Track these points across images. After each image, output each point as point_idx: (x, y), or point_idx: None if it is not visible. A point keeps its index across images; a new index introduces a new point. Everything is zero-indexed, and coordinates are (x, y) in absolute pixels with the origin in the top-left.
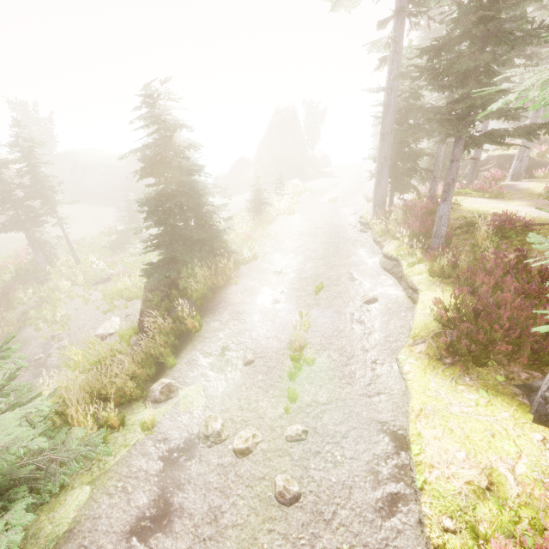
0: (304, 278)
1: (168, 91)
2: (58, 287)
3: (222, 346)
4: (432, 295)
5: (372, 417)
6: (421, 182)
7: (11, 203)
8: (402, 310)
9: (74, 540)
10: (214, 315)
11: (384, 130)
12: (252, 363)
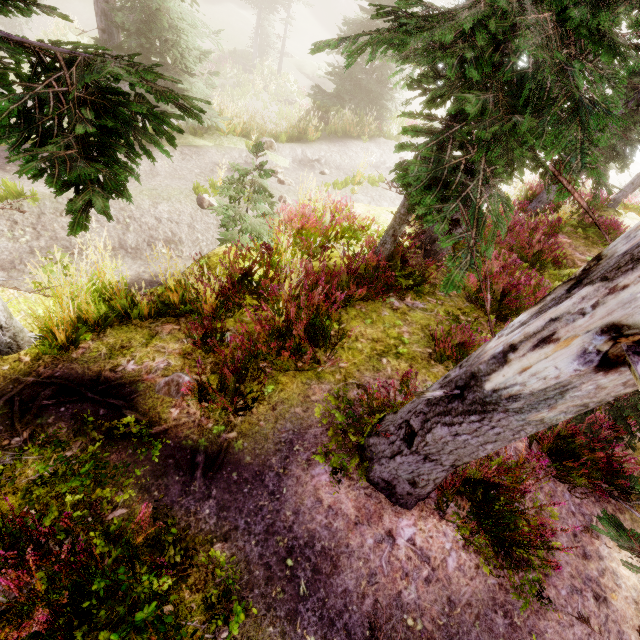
0: None
1: None
2: (254, 83)
3: (317, 158)
4: None
5: None
6: None
7: None
8: None
9: (197, 149)
10: (330, 144)
11: None
12: (324, 175)
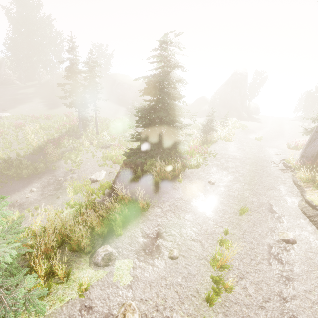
0: (231, 195)
1: (178, 41)
2: (83, 143)
3: (157, 232)
4: None
5: None
6: None
7: (76, 93)
8: None
9: None
10: (159, 202)
11: None
12: (176, 259)
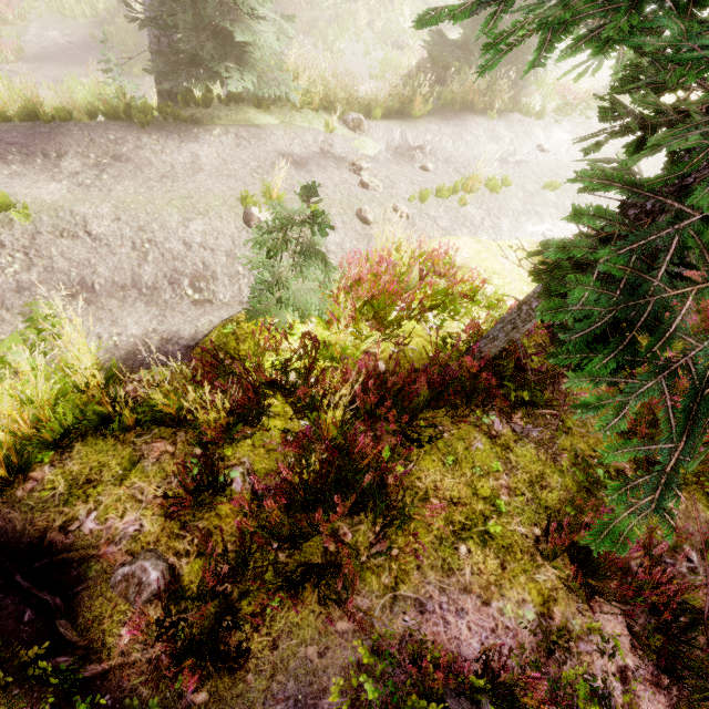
0: (556, 172)
1: None
2: (356, 17)
3: (420, 145)
4: None
5: None
6: None
7: None
8: None
9: (259, 130)
10: (442, 122)
11: None
12: (427, 172)
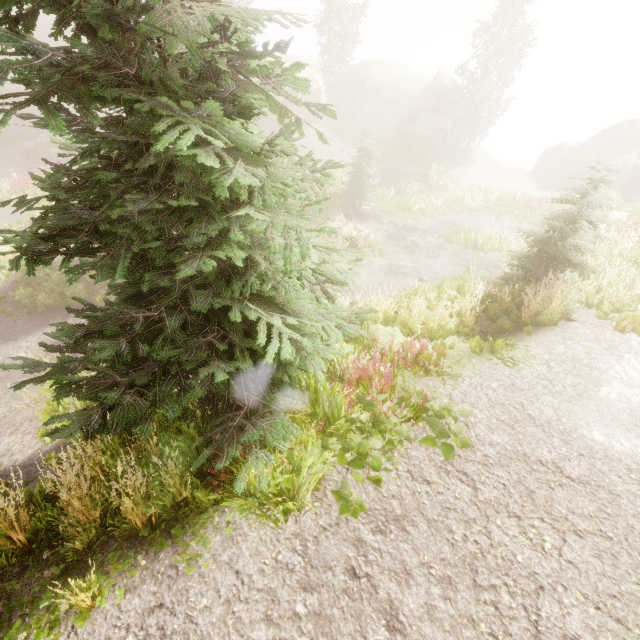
0: None
1: None
2: None
3: None
4: None
5: None
6: None
7: None
8: None
9: None
10: None
11: None
12: None
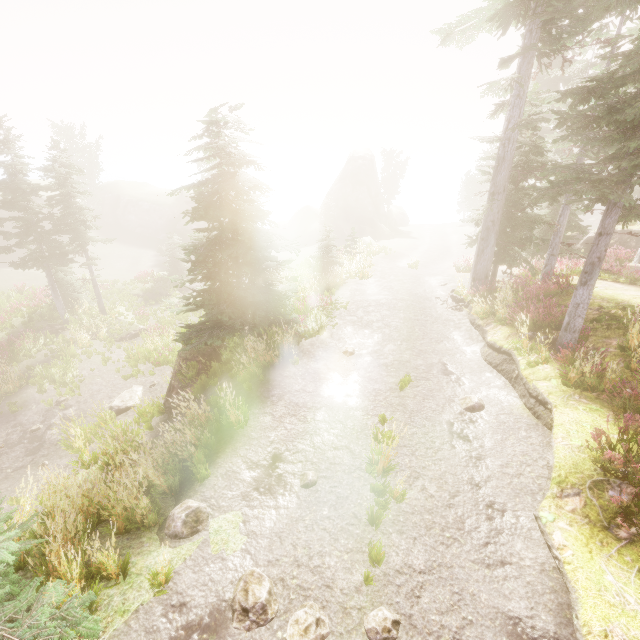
0: (383, 364)
1: (238, 119)
2: (75, 340)
3: (273, 454)
4: (574, 415)
5: (496, 605)
6: (529, 254)
7: (35, 236)
8: (522, 428)
9: None
10: (265, 405)
11: (495, 189)
12: (314, 485)
